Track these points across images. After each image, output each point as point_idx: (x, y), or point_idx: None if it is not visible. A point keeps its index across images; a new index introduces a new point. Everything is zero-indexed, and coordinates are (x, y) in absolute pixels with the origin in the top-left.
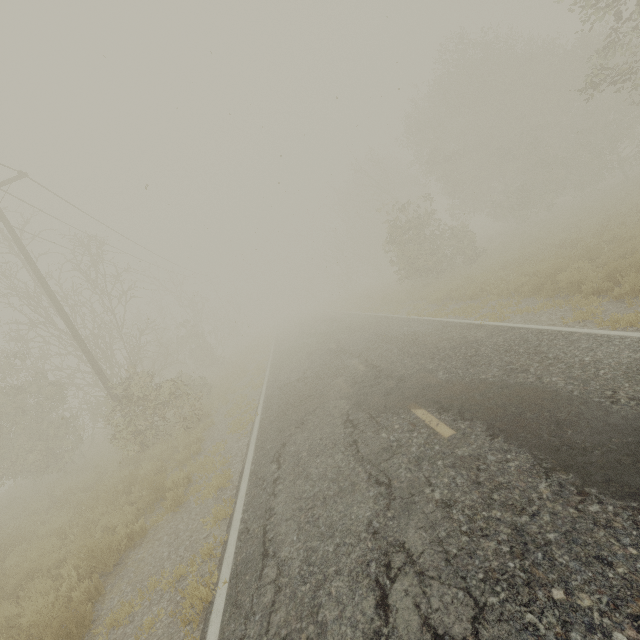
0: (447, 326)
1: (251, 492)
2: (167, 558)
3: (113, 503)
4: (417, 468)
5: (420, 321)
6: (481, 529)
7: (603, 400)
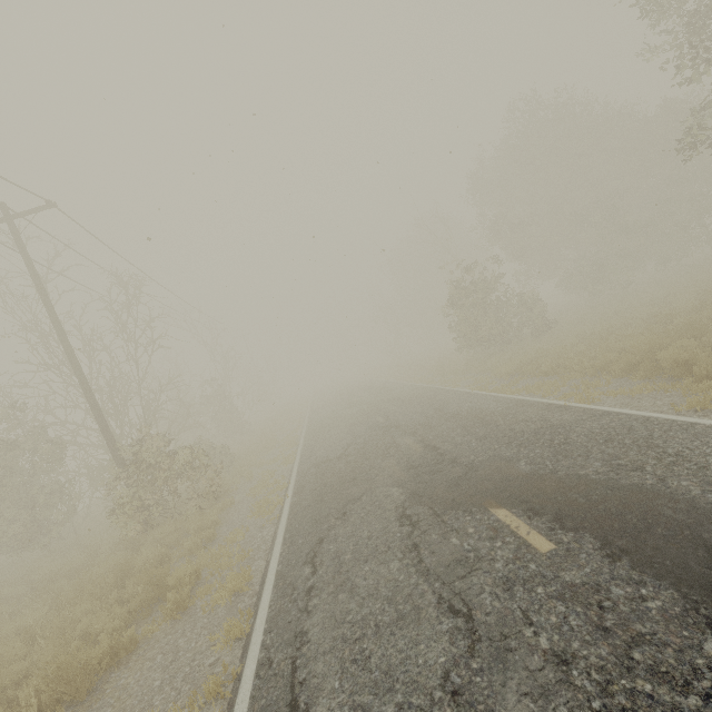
0: (521, 405)
1: (276, 604)
2: (158, 690)
3: (100, 599)
4: (508, 595)
5: (486, 397)
6: (624, 710)
7: None
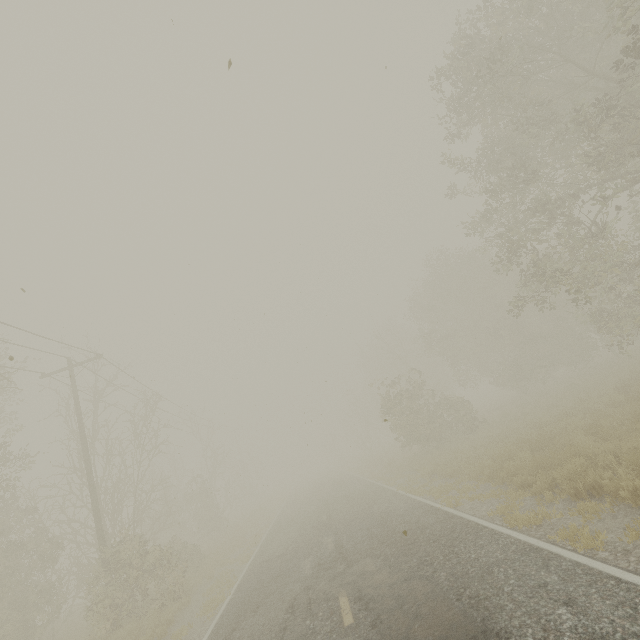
0: (415, 507)
1: None
2: None
3: None
4: None
5: (401, 497)
6: None
7: (454, 597)
